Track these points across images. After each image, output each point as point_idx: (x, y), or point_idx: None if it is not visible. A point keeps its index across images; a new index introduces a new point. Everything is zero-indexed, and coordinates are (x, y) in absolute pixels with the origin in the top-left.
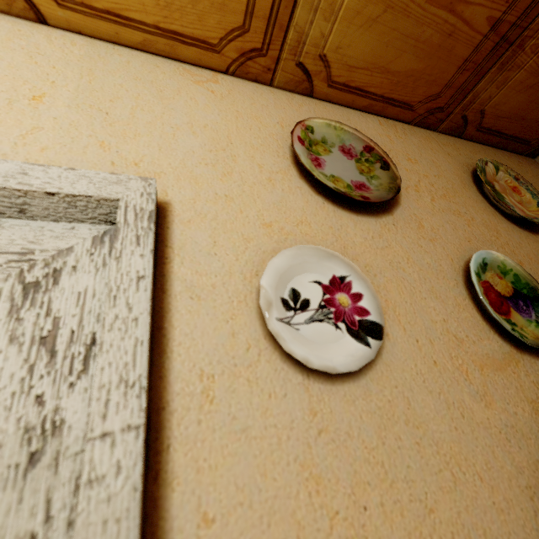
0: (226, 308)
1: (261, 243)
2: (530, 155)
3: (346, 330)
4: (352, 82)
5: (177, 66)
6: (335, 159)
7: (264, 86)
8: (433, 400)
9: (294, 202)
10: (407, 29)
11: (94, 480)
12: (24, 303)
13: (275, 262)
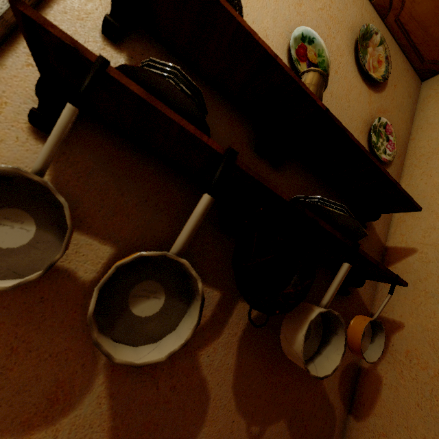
0: None
1: None
2: (420, 76)
3: None
4: None
5: None
6: None
7: None
8: None
9: None
10: None
11: None
12: None
13: None
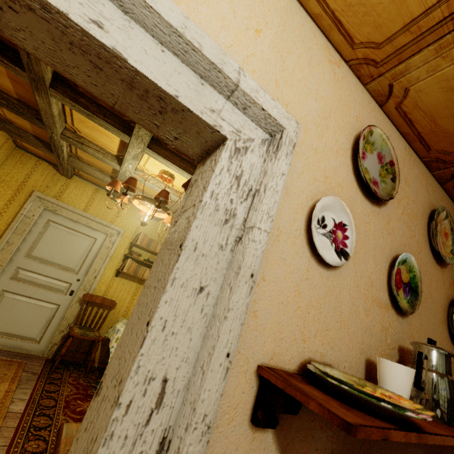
0: (296, 207)
1: (319, 185)
2: None
3: (334, 248)
4: (410, 114)
5: (324, 42)
6: (372, 159)
7: (361, 84)
8: (349, 298)
9: (342, 172)
10: None
11: (254, 240)
12: (234, 156)
13: (325, 199)
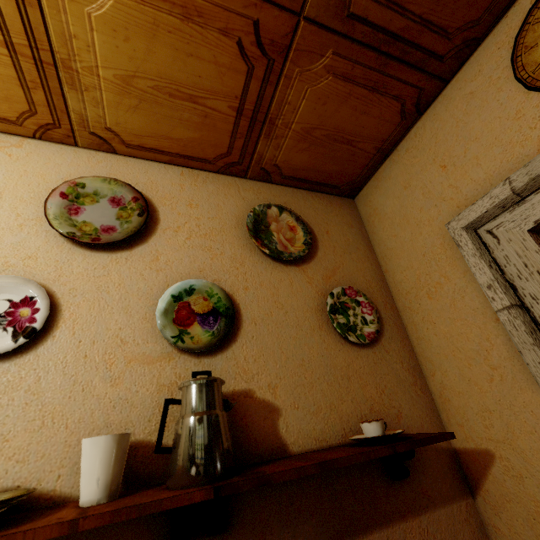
0: None
1: None
2: (348, 196)
3: (12, 332)
4: (145, 144)
5: None
6: (98, 208)
7: (71, 147)
8: (63, 379)
9: (33, 242)
10: (167, 112)
11: None
12: None
13: None
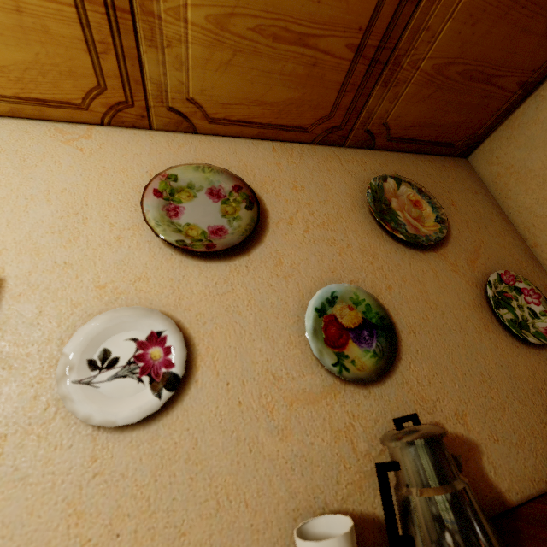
0: (35, 374)
1: (89, 307)
2: (460, 155)
3: (149, 383)
4: (232, 116)
5: (49, 128)
6: (198, 205)
7: (144, 131)
8: (223, 438)
9: (138, 258)
10: (265, 66)
11: None
12: None
13: (86, 328)
